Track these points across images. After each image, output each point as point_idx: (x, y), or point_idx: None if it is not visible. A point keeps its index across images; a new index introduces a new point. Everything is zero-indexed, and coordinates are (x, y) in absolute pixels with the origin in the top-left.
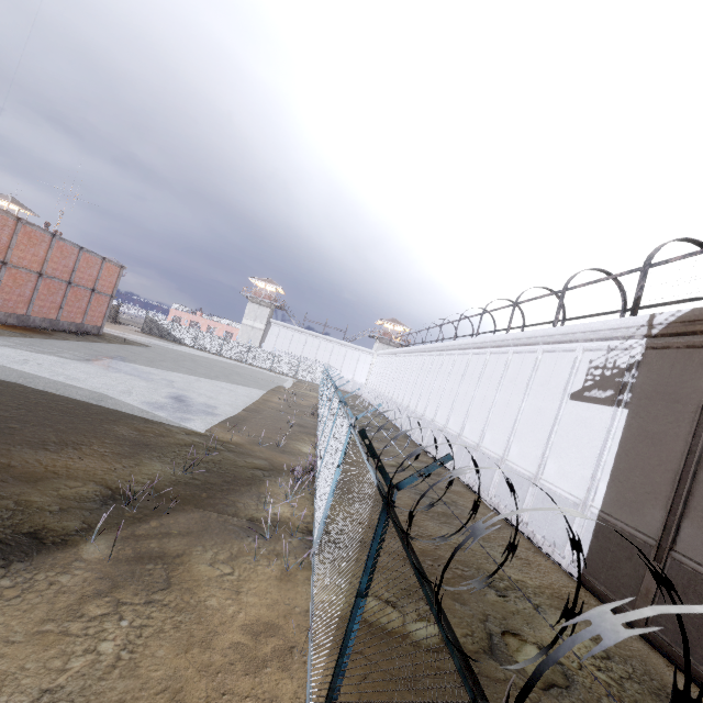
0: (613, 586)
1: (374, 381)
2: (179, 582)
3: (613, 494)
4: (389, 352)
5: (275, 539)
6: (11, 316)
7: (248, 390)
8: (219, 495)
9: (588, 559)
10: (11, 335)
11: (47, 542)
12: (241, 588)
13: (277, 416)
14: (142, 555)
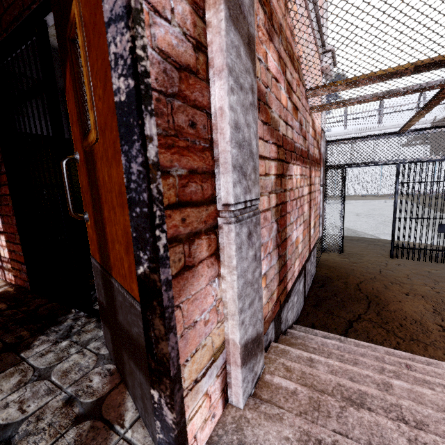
0: None
1: None
2: None
3: None
4: None
5: None
6: None
7: None
8: None
9: None
10: None
11: None
12: None
13: None
14: None
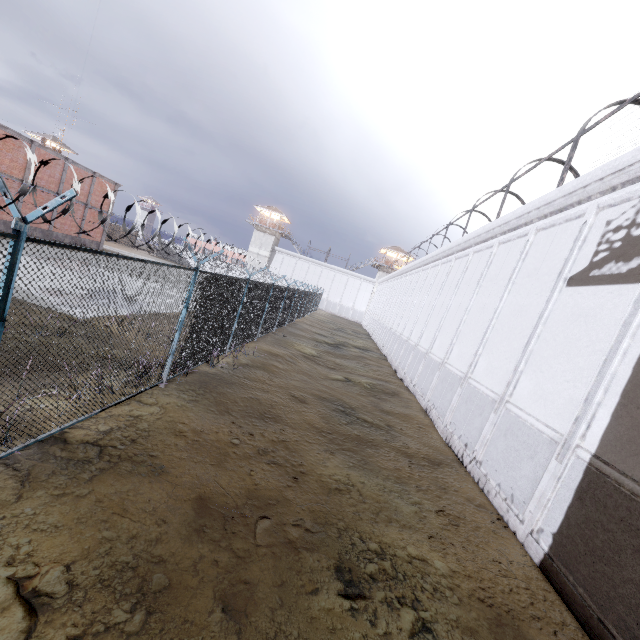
0: (601, 594)
1: (371, 309)
2: None
3: (622, 430)
4: (386, 277)
5: None
6: None
7: None
8: None
9: (560, 534)
10: None
11: None
12: None
13: None
14: None
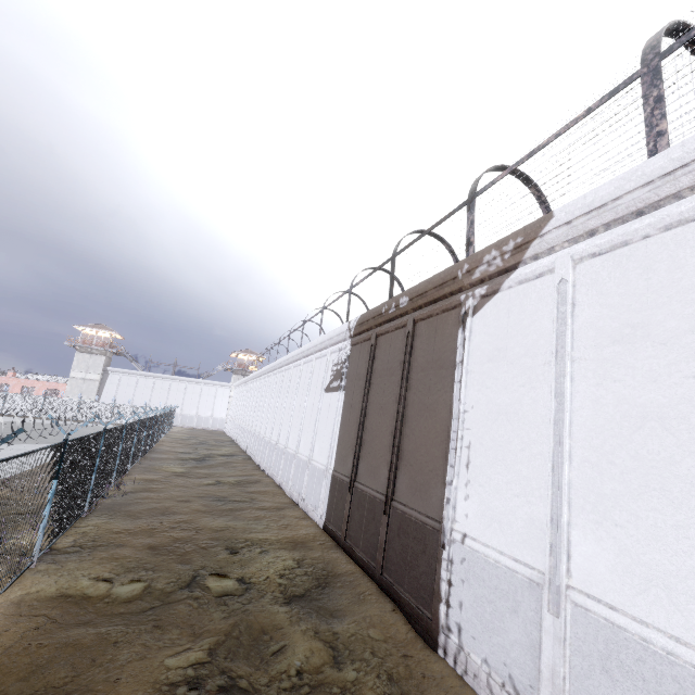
0: (335, 522)
1: (232, 414)
2: None
3: (338, 455)
4: (241, 382)
5: None
6: None
7: None
8: None
9: (327, 509)
10: None
11: None
12: None
13: None
14: None
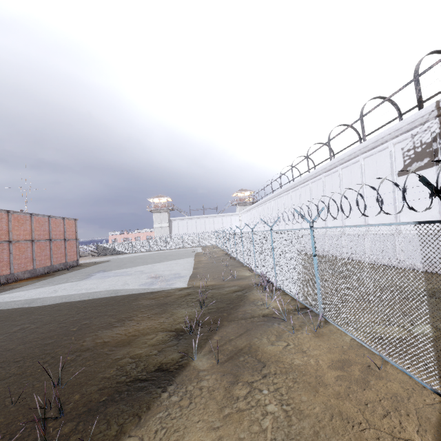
0: None
1: (246, 230)
2: (267, 360)
3: None
4: (249, 208)
5: (289, 320)
6: (25, 273)
7: (184, 260)
8: (233, 311)
9: None
10: (33, 282)
11: (172, 370)
12: (302, 349)
13: (214, 266)
14: (230, 355)
